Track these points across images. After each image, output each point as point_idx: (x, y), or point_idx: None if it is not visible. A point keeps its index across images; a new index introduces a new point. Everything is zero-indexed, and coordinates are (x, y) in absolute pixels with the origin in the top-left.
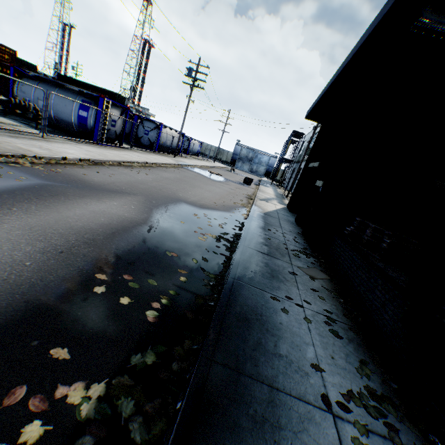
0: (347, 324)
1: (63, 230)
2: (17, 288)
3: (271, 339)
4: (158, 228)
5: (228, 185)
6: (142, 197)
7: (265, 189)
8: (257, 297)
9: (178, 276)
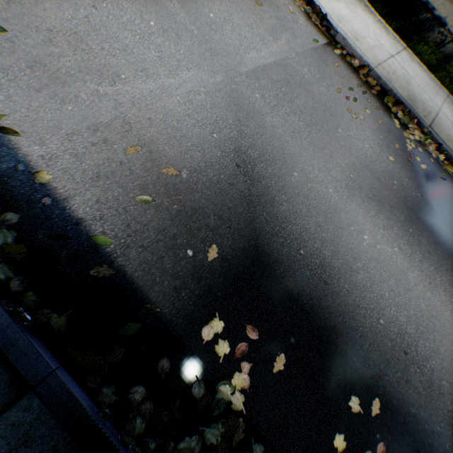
0: None
1: (443, 350)
2: (349, 316)
3: None
4: None
5: None
6: None
7: None
8: None
9: None
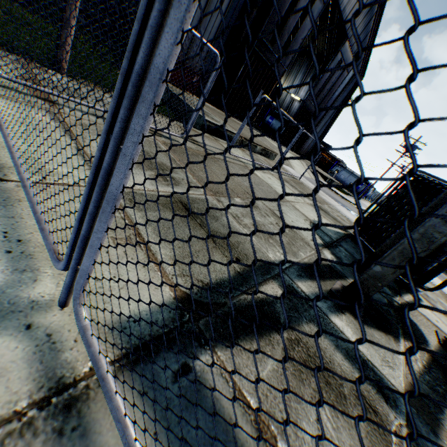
0: None
1: None
2: None
3: None
4: None
5: None
6: None
7: None
8: None
9: None
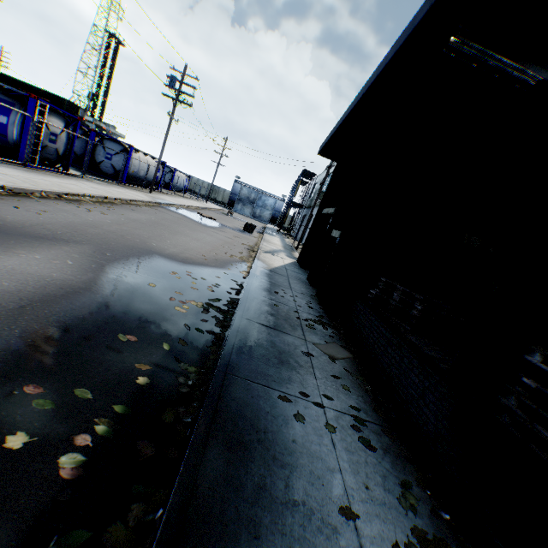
0: (379, 424)
1: None
2: None
3: (280, 474)
4: (109, 295)
5: (224, 232)
6: (91, 247)
7: (271, 238)
8: (260, 399)
9: (134, 376)
